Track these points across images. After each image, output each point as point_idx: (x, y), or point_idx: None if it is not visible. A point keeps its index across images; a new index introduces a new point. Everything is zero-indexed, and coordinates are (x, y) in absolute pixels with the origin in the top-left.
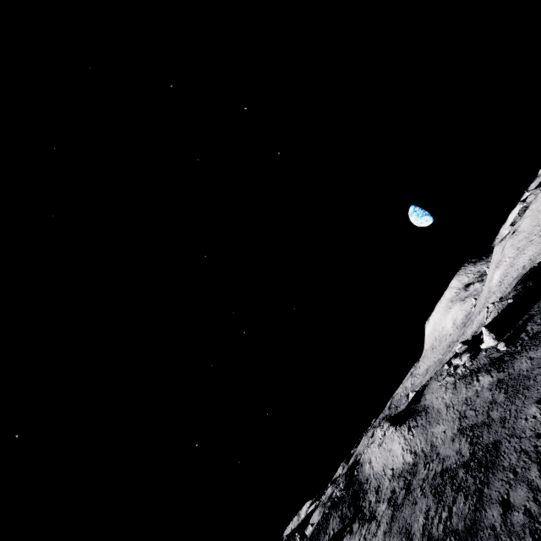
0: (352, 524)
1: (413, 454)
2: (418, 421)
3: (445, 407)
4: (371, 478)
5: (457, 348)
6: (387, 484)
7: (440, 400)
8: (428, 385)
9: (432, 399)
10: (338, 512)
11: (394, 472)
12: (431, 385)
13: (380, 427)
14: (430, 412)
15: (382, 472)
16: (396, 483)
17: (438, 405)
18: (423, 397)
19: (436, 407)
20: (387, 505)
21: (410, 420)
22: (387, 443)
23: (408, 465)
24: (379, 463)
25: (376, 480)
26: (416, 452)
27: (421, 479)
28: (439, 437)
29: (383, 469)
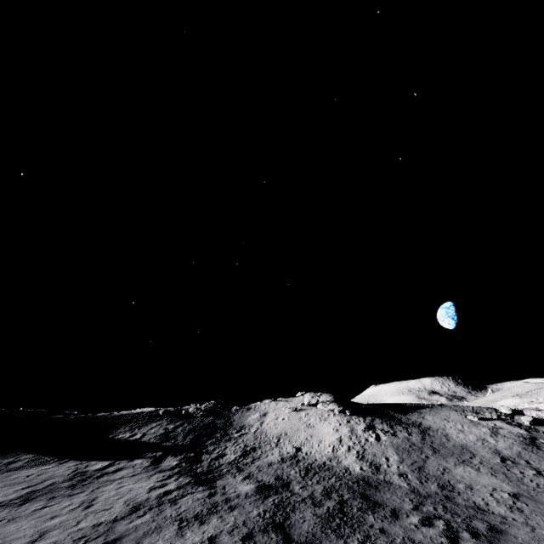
0: (170, 455)
1: (369, 464)
2: (397, 430)
3: (494, 455)
4: (250, 430)
5: (531, 406)
6: (274, 460)
7: (475, 438)
8: (432, 408)
9: (445, 425)
10: (170, 425)
11: (299, 456)
12: (443, 411)
13: (315, 393)
14: (438, 438)
15: (274, 439)
16: (296, 474)
17: (465, 440)
18: (416, 413)
19: (459, 440)
20: (255, 492)
21: (377, 420)
22: (311, 415)
23: (345, 470)
24: (278, 426)
25: (256, 439)
26: (379, 466)
27: (412, 541)
28: (489, 494)
29: (279, 436)
